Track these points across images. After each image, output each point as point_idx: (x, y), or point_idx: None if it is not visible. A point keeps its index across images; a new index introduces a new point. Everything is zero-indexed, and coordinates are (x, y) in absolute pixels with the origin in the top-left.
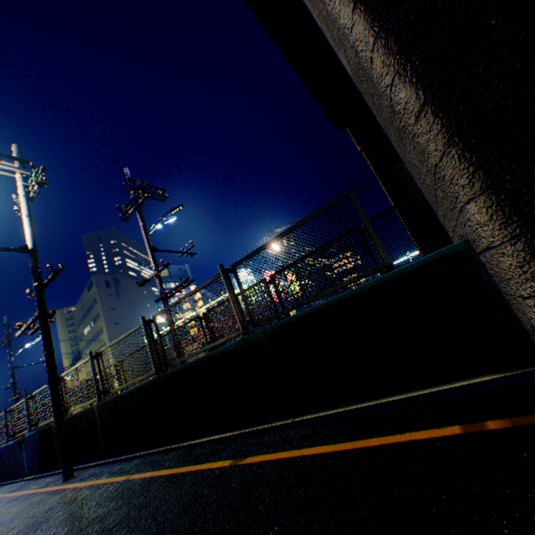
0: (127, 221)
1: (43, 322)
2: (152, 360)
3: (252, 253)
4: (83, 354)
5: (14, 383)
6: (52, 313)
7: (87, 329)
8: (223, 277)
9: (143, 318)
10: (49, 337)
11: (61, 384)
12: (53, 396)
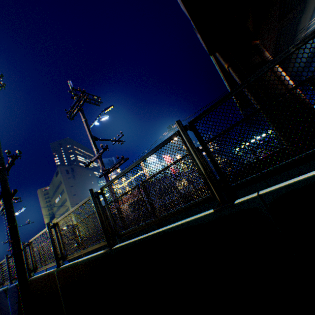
0: (73, 119)
1: (5, 200)
2: (103, 232)
3: (219, 101)
4: (56, 214)
5: (9, 239)
6: (13, 191)
7: (57, 200)
8: (184, 135)
9: (91, 190)
10: (12, 213)
11: (30, 247)
12: (16, 266)
